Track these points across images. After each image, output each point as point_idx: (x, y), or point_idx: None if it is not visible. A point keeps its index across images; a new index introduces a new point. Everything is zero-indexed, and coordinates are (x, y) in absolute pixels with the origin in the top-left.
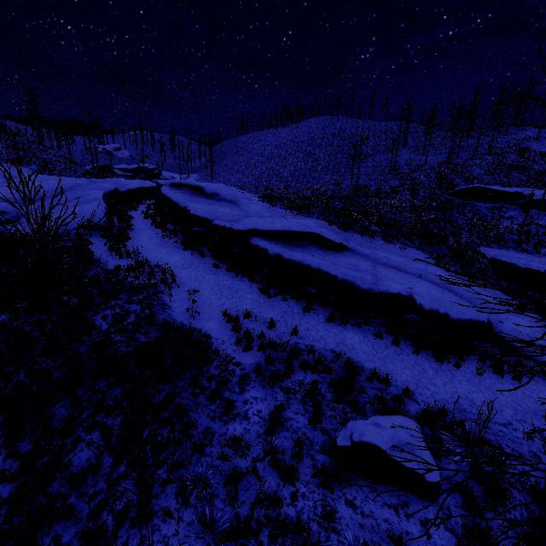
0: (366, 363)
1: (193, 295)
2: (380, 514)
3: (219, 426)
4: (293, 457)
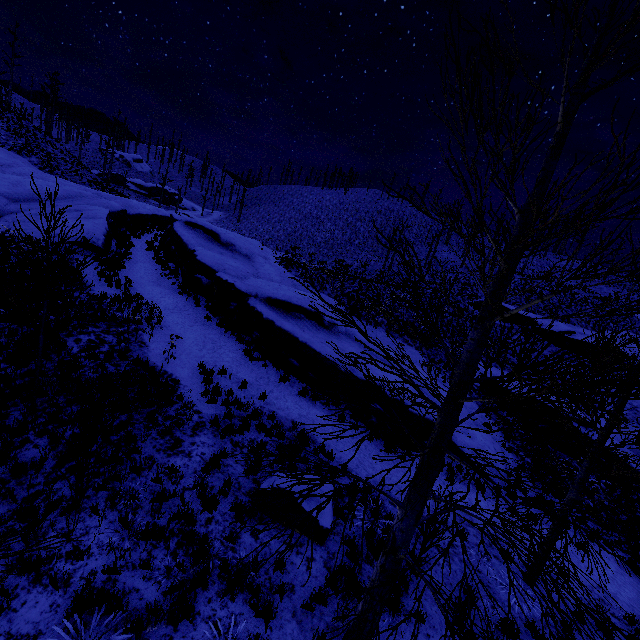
0: (320, 437)
1: (174, 341)
2: (276, 546)
3: (162, 457)
4: (220, 493)
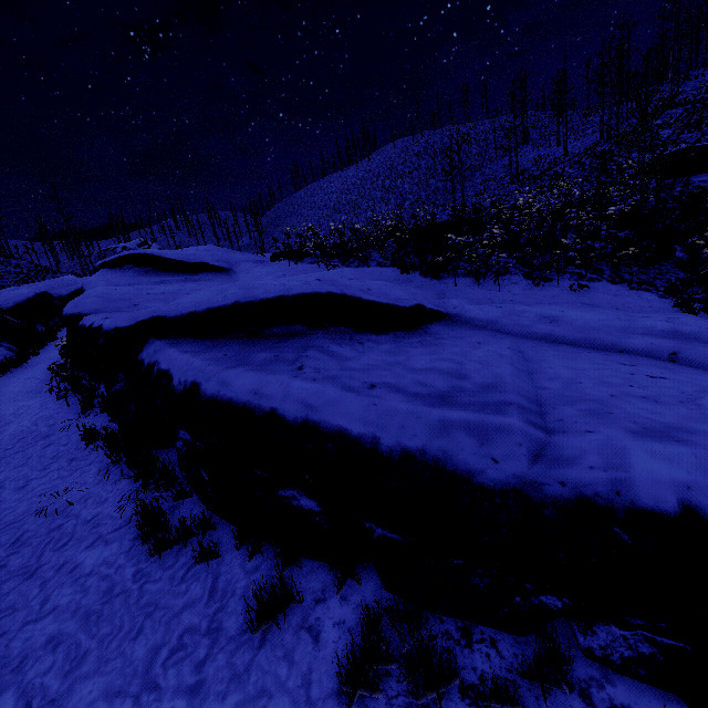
0: None
1: None
2: None
3: None
4: None
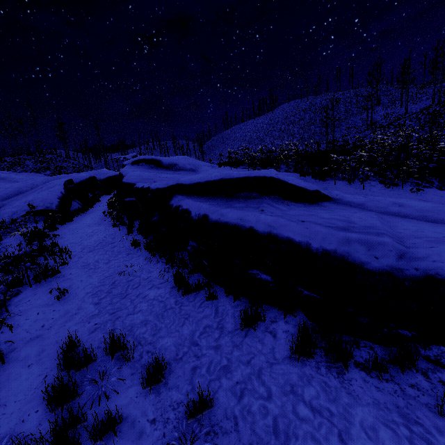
0: None
1: (59, 298)
2: None
3: None
4: None
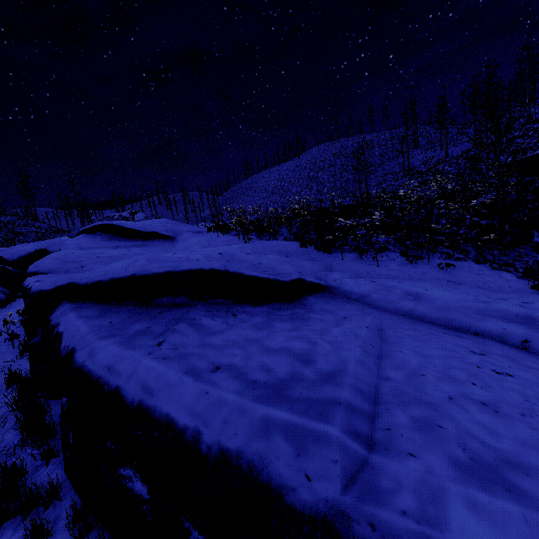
0: None
1: None
2: None
3: None
4: None
